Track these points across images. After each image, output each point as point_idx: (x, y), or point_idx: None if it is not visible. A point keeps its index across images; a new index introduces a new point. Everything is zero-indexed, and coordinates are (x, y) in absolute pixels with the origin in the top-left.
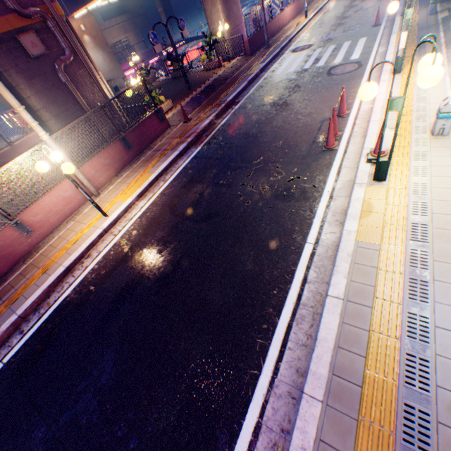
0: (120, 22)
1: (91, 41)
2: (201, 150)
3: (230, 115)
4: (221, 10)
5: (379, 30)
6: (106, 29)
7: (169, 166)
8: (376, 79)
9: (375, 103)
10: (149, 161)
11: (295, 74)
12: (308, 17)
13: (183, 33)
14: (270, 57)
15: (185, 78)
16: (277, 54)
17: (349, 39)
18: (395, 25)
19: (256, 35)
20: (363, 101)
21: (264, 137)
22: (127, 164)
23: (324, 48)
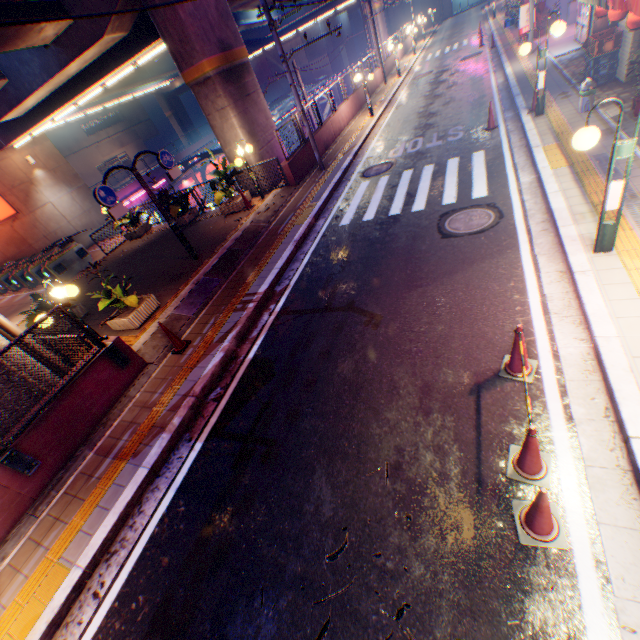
0: (114, 134)
1: (49, 176)
2: (200, 456)
3: (265, 330)
4: (238, 125)
5: (500, 137)
6: (91, 146)
7: (119, 525)
8: (553, 253)
9: (606, 354)
10: (78, 494)
11: (378, 226)
12: (374, 114)
13: (171, 172)
14: (329, 188)
15: (184, 243)
16: (339, 181)
17: (453, 153)
18: (528, 129)
19: (301, 153)
20: (556, 325)
21: (343, 428)
22: (30, 504)
23: (416, 171)
